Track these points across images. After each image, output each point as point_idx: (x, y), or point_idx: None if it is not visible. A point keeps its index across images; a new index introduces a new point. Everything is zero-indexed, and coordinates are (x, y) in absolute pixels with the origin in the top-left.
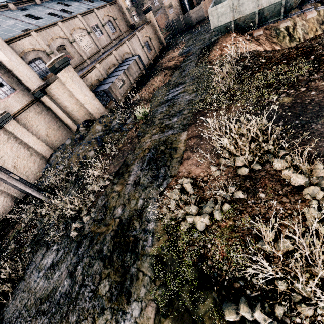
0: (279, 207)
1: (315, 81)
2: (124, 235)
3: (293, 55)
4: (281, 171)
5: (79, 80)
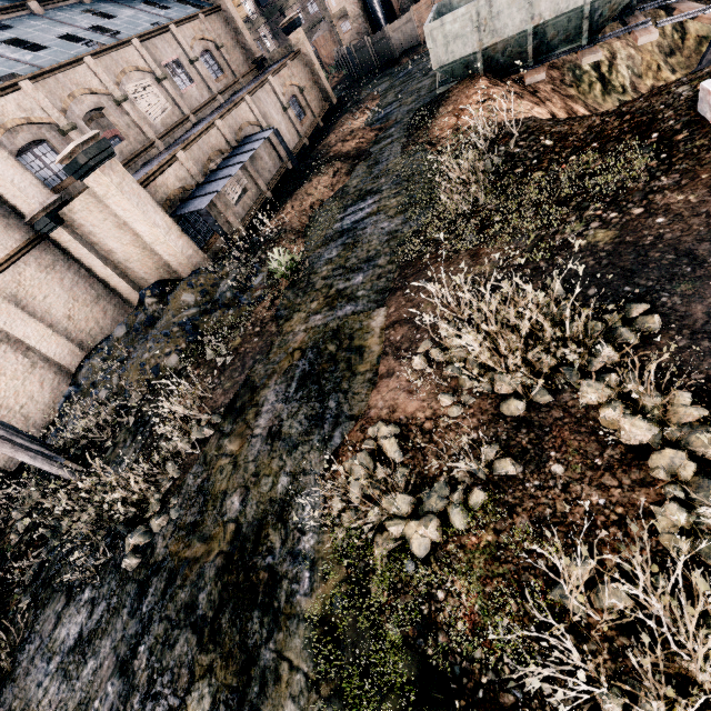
0: (596, 498)
1: (663, 193)
2: (247, 564)
3: (613, 131)
4: (597, 408)
5: (138, 191)
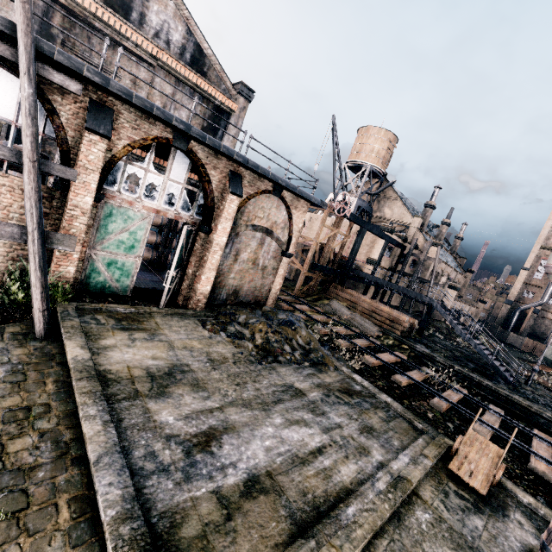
0: None
1: None
2: None
3: None
4: None
5: (453, 299)
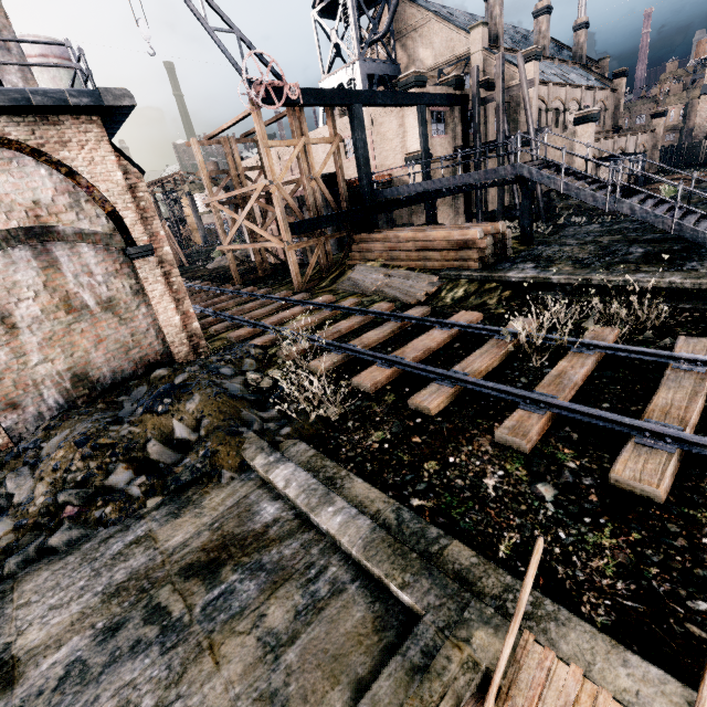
0: None
1: None
2: None
3: None
4: None
5: (592, 142)
